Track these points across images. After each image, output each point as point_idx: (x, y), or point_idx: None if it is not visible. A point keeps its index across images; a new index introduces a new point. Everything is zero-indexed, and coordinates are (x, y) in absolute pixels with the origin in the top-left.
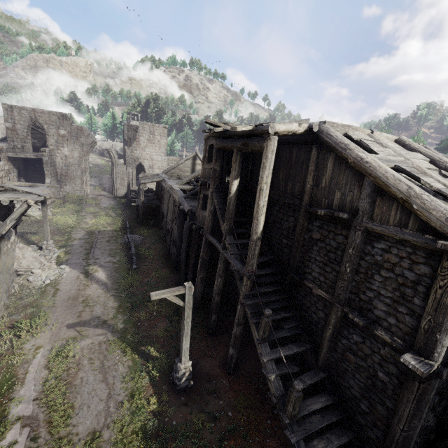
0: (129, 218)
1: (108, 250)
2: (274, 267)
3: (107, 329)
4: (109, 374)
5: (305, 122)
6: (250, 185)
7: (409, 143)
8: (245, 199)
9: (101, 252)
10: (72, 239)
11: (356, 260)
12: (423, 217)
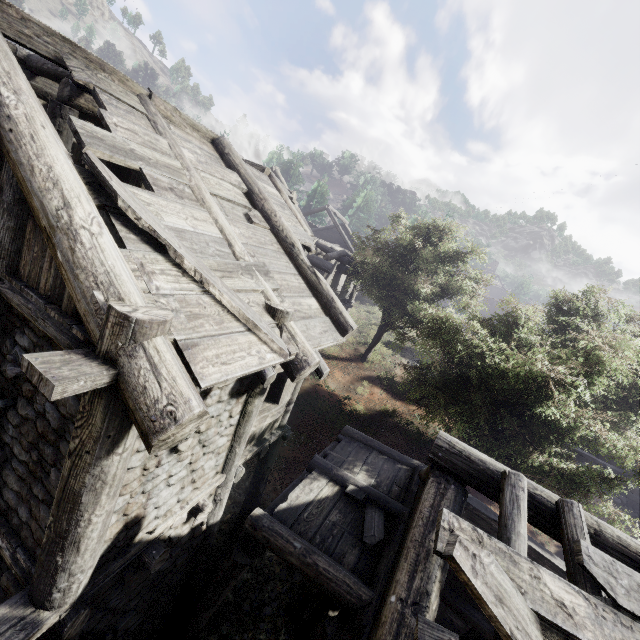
0: None
1: None
2: None
3: None
4: None
5: None
6: None
7: (230, 153)
8: None
9: None
10: None
11: None
12: (68, 284)
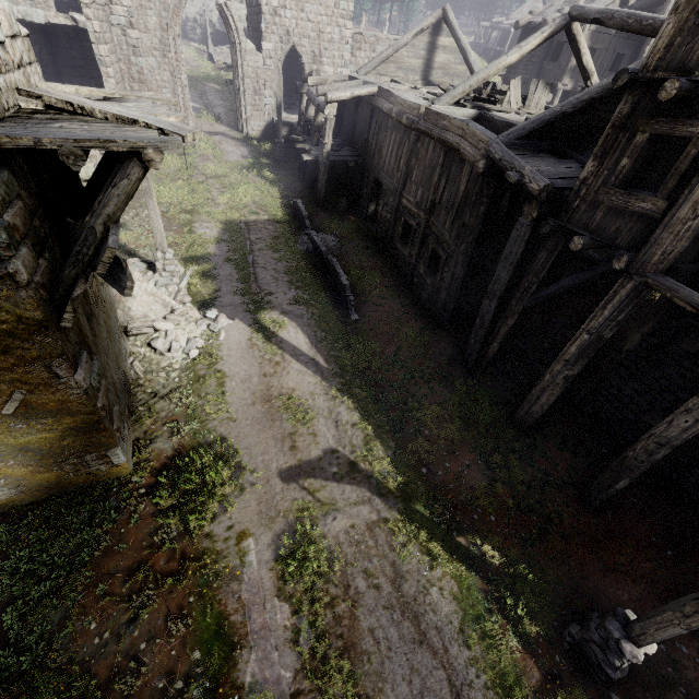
0: (293, 191)
1: (284, 271)
2: None
3: (367, 487)
4: (427, 622)
5: None
6: None
7: None
8: None
9: (272, 276)
10: (201, 243)
11: None
12: None
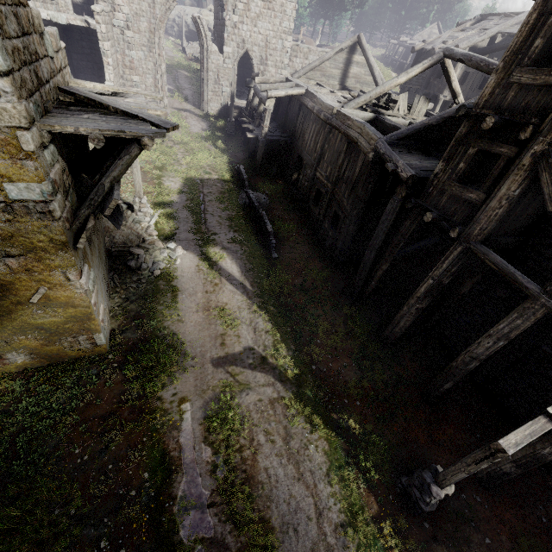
0: (238, 159)
1: (226, 218)
2: None
3: (272, 375)
4: (304, 466)
5: None
6: None
7: None
8: None
9: (217, 221)
10: (167, 192)
11: None
12: None
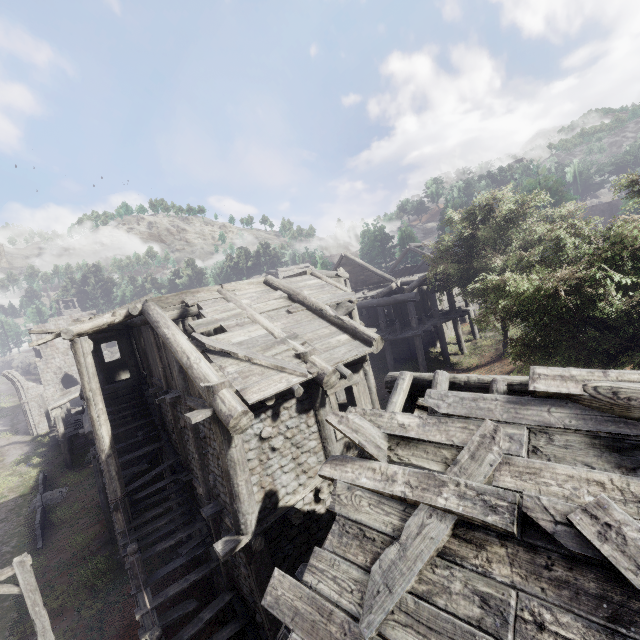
0: (53, 465)
1: None
2: (177, 473)
3: None
4: None
5: (124, 307)
6: (144, 376)
7: (273, 282)
8: (144, 395)
9: None
10: None
11: (198, 442)
12: (196, 386)
